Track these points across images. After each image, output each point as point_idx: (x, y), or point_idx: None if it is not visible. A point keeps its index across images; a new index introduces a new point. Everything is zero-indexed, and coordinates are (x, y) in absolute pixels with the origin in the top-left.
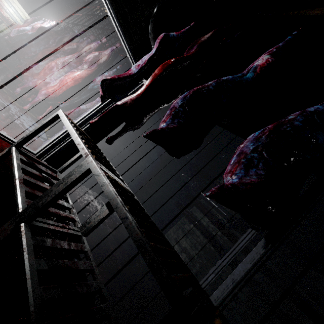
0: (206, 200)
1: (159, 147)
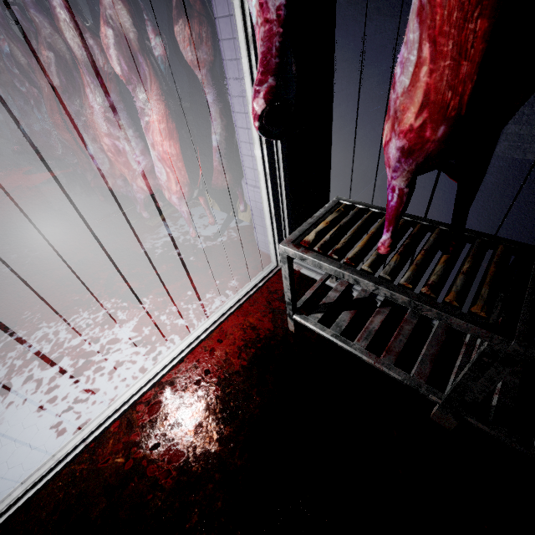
0: None
1: None
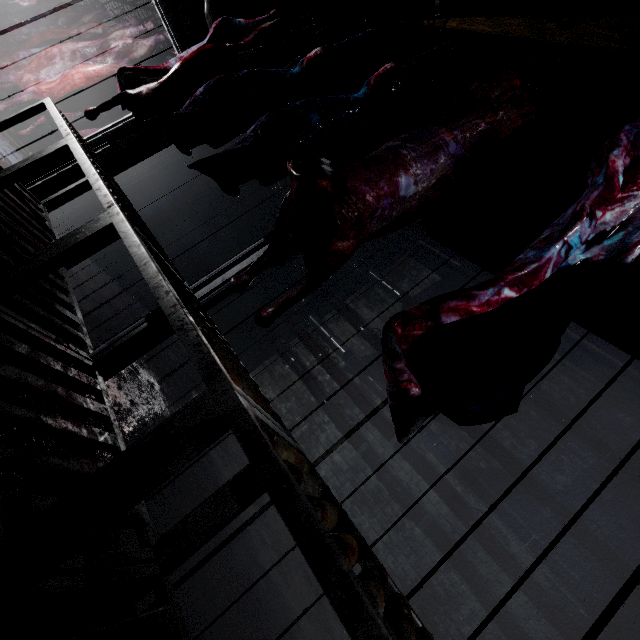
0: (315, 327)
1: (237, 224)
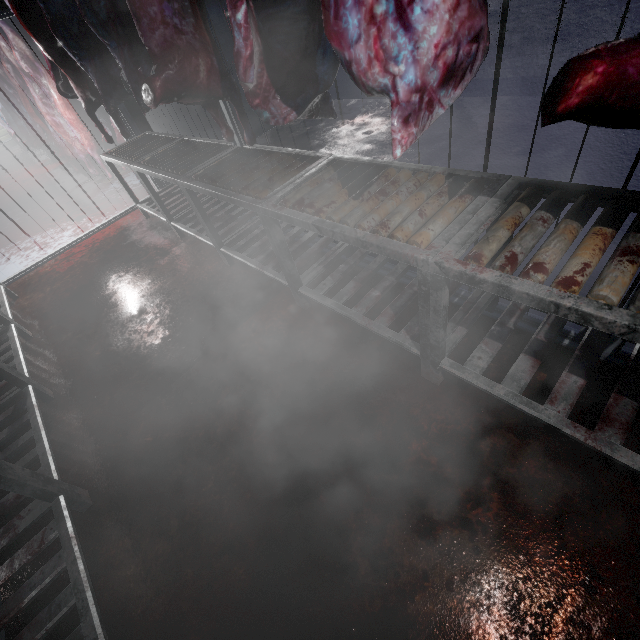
0: None
1: None
